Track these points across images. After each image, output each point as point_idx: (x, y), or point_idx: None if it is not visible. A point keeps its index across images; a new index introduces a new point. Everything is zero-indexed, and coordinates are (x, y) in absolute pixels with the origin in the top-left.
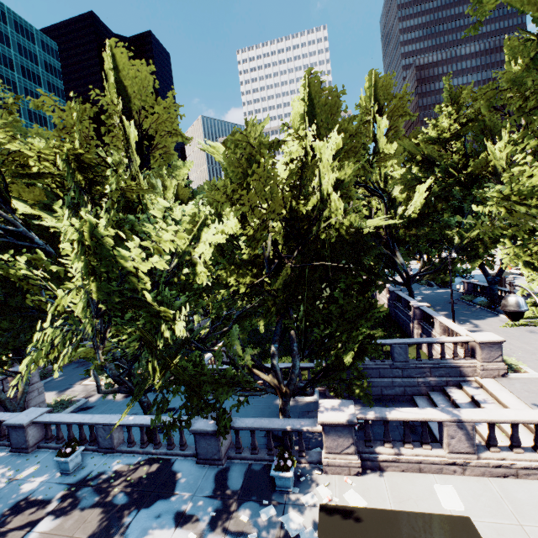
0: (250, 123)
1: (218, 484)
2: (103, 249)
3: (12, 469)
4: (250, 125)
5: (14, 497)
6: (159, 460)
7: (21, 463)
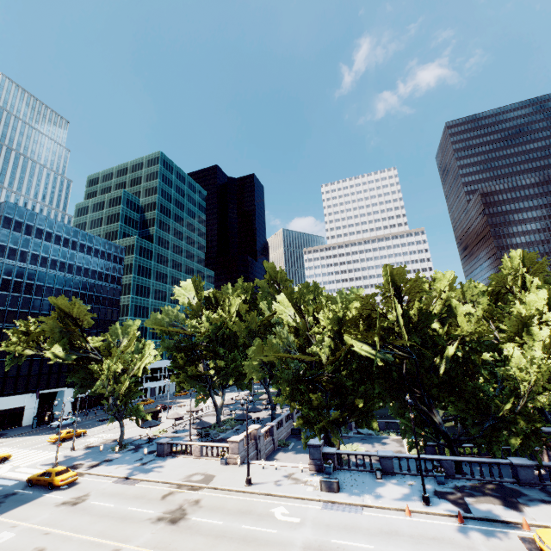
0: (467, 288)
1: (548, 493)
2: (550, 370)
3: (399, 481)
4: (466, 289)
5: (427, 490)
6: (491, 483)
7: (400, 479)
